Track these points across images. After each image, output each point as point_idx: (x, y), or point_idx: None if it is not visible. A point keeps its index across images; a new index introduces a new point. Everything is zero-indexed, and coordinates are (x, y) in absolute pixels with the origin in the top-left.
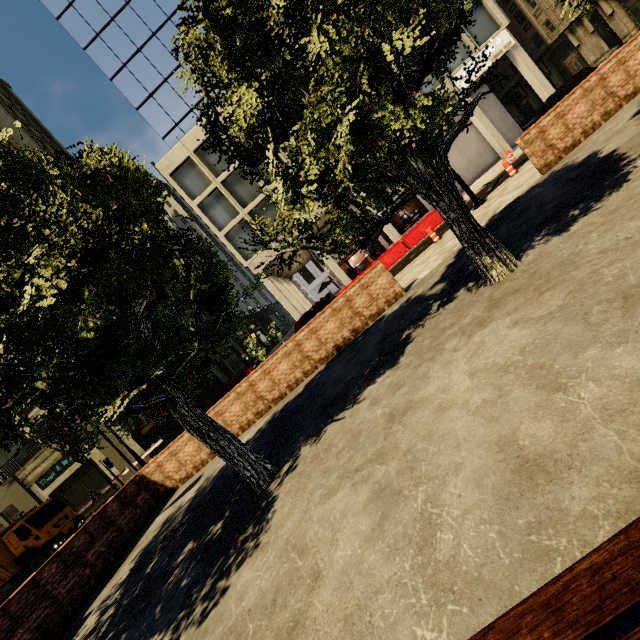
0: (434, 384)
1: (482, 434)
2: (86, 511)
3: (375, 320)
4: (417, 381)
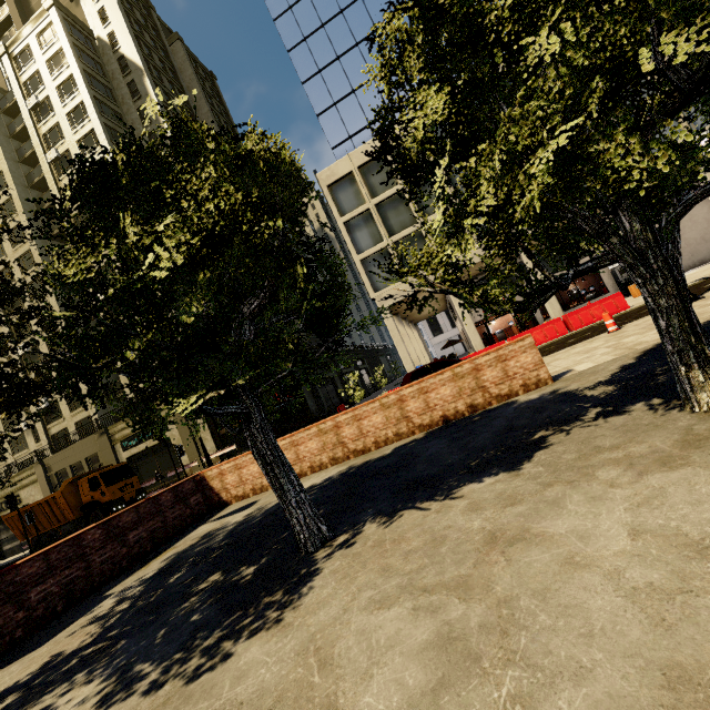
0: (568, 520)
1: (637, 639)
2: (150, 486)
3: (502, 402)
4: (542, 505)
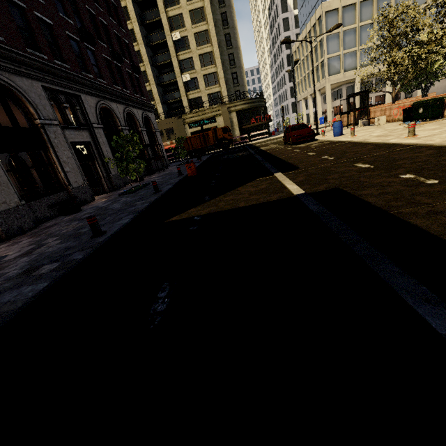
0: None
1: None
2: None
3: None
4: None
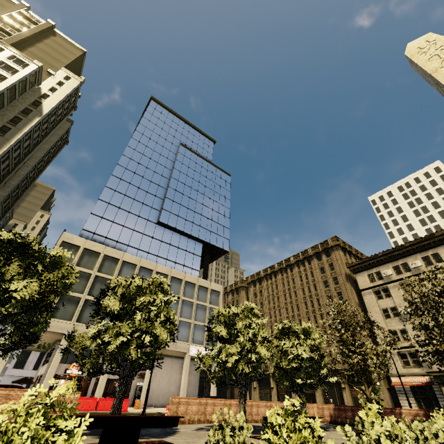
0: None
1: None
2: None
3: None
4: None
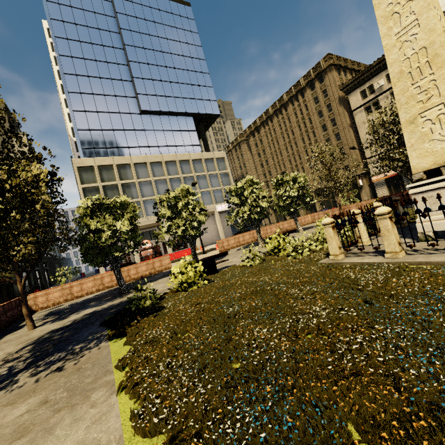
0: None
1: None
2: None
3: (159, 272)
4: None
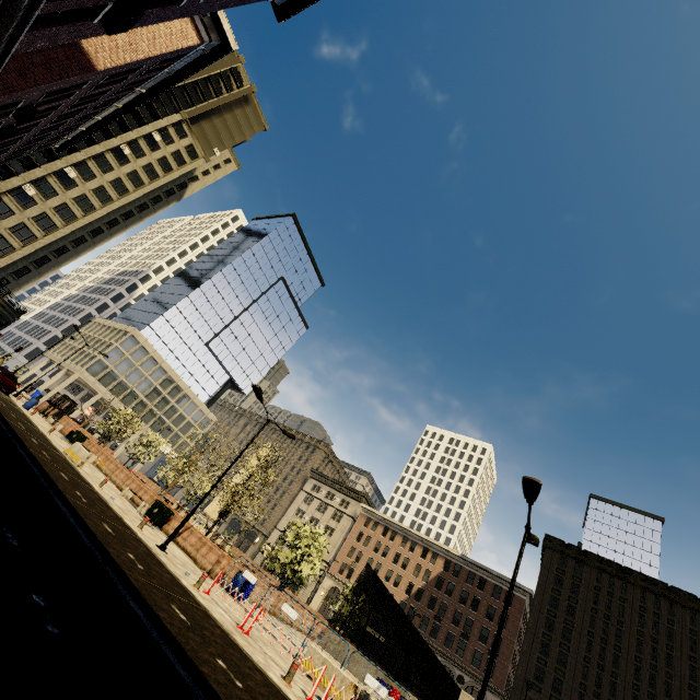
0: None
1: None
2: None
3: None
4: None
